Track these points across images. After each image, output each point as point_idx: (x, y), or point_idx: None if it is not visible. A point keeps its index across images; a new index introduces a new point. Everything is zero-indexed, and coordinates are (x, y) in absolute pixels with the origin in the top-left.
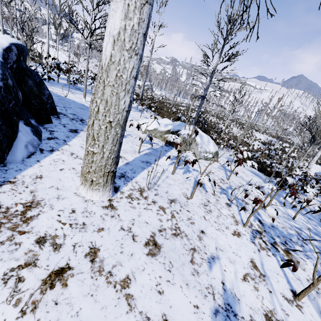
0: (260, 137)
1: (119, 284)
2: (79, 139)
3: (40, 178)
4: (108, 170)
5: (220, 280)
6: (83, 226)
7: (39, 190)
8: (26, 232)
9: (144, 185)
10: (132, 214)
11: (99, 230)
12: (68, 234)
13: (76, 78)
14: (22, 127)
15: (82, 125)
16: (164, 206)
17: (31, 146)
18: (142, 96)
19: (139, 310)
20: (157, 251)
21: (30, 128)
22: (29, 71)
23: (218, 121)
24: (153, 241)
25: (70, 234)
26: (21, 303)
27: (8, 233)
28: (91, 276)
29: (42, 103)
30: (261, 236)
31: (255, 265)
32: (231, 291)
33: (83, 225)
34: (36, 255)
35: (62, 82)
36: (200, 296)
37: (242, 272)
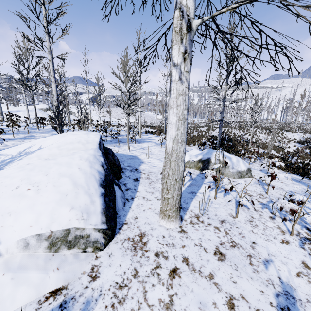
0: (293, 137)
1: (207, 277)
2: (142, 185)
3: (137, 218)
4: (177, 207)
5: (277, 276)
6: (173, 245)
7: (140, 226)
8: (148, 251)
9: (197, 212)
10: (198, 235)
11: (183, 247)
12: (168, 250)
13: (115, 133)
14: (115, 187)
15: (138, 173)
16: (218, 226)
17: (122, 198)
18: (165, 130)
19: (224, 291)
20: (223, 258)
21: (117, 186)
22: (107, 149)
23: (242, 132)
24: (218, 251)
25: (169, 250)
26: (165, 284)
27: (140, 252)
28: (190, 273)
29: (116, 166)
30: (310, 242)
31: (307, 266)
32: (287, 283)
33: (173, 245)
34: (159, 262)
35: (108, 139)
36: (263, 285)
37: (295, 270)
